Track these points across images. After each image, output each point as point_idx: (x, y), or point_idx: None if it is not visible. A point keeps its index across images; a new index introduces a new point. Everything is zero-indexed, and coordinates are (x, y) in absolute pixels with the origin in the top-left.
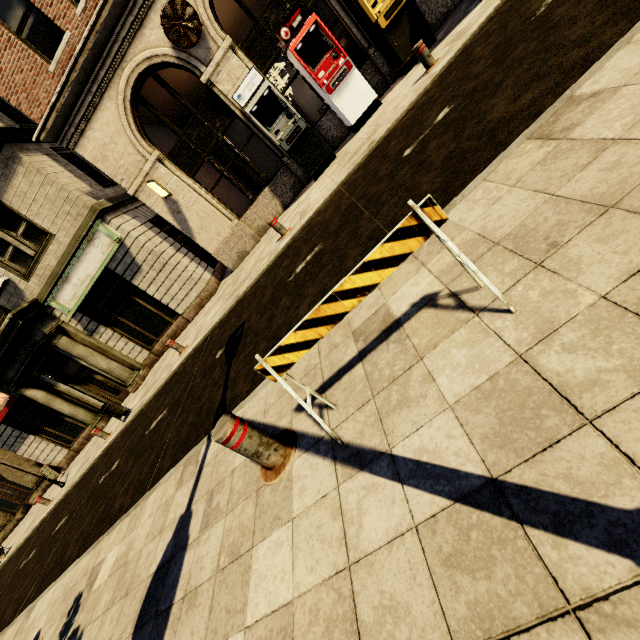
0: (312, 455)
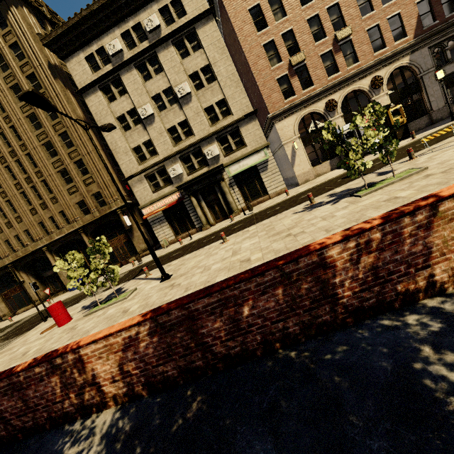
0: (424, 155)
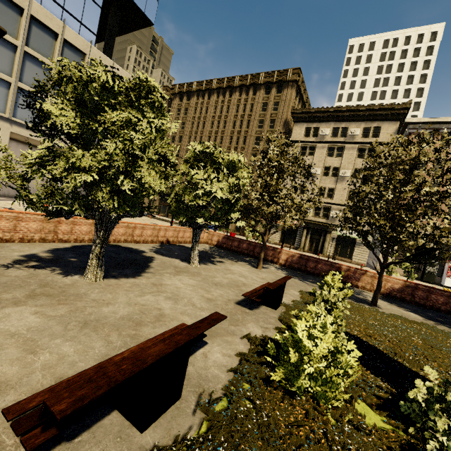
0: None
